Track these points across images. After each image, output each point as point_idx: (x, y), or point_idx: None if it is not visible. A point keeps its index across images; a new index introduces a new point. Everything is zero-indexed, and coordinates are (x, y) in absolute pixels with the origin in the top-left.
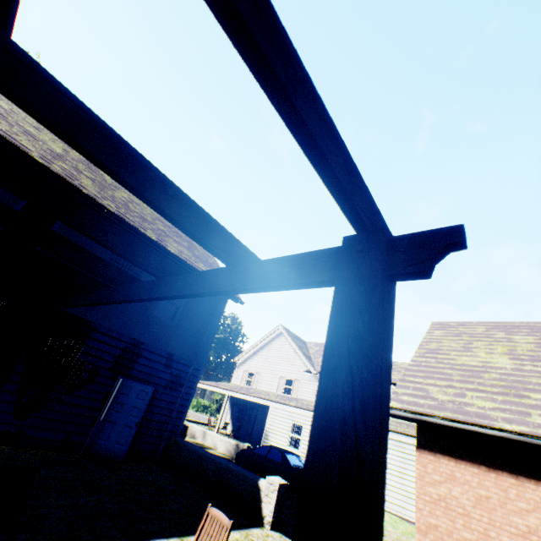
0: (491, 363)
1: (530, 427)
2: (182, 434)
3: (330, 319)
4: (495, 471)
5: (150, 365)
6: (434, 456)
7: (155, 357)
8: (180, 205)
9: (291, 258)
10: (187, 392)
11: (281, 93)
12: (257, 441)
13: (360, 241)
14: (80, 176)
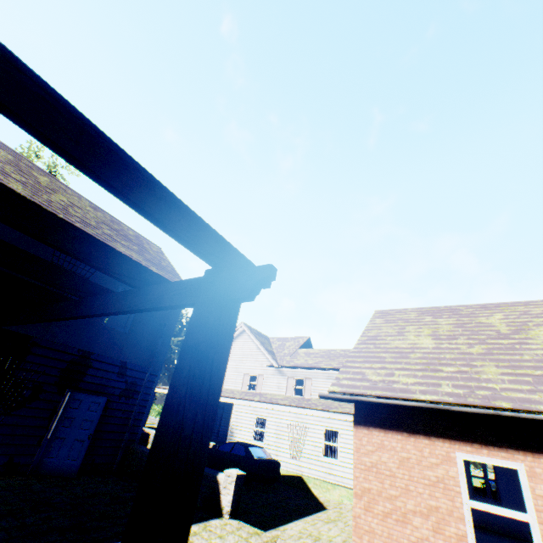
0: (418, 345)
1: (439, 395)
2: (143, 443)
3: (186, 334)
4: (414, 435)
5: (102, 376)
6: (368, 429)
7: (106, 367)
8: (82, 244)
9: (177, 283)
10: (144, 399)
11: (119, 192)
12: (224, 440)
13: (214, 274)
14: (8, 179)
